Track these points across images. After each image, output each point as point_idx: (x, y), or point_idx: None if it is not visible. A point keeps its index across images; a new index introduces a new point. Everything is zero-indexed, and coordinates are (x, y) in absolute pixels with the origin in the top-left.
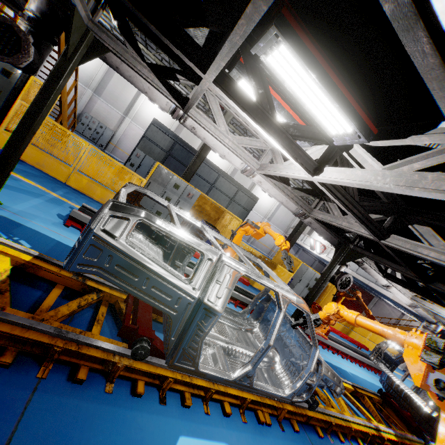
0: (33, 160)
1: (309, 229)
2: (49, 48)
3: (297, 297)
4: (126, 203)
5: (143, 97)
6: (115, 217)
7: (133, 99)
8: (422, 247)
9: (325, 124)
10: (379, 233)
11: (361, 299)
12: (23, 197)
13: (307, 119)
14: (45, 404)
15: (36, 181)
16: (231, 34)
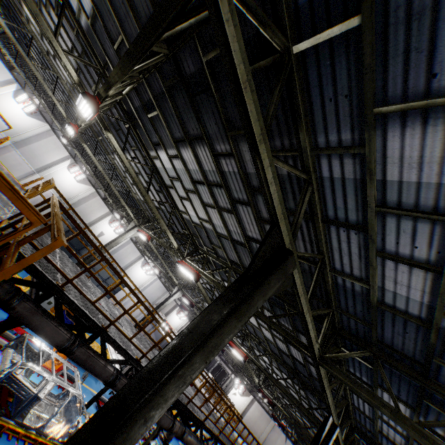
0: None
1: (170, 307)
2: None
3: (79, 393)
4: (26, 362)
5: (63, 165)
6: (21, 368)
7: (52, 163)
8: None
9: None
10: None
11: None
12: None
13: None
14: None
15: None
16: None
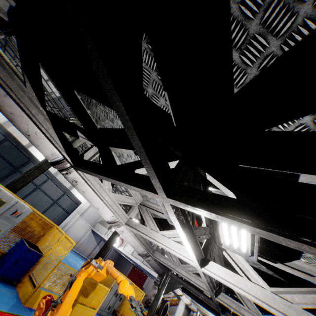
0: None
1: None
2: None
3: None
4: None
5: None
6: None
7: None
8: (244, 308)
9: (226, 238)
10: (214, 291)
11: (168, 315)
12: None
13: (214, 230)
14: None
15: None
16: (287, 238)
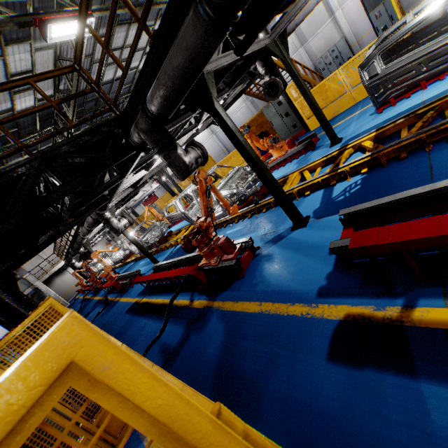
0: (330, 115)
1: None
2: (277, 70)
3: None
4: (365, 59)
5: None
6: (367, 70)
7: None
8: None
9: None
10: None
11: None
12: (346, 128)
13: None
14: (439, 153)
15: (343, 119)
16: None
